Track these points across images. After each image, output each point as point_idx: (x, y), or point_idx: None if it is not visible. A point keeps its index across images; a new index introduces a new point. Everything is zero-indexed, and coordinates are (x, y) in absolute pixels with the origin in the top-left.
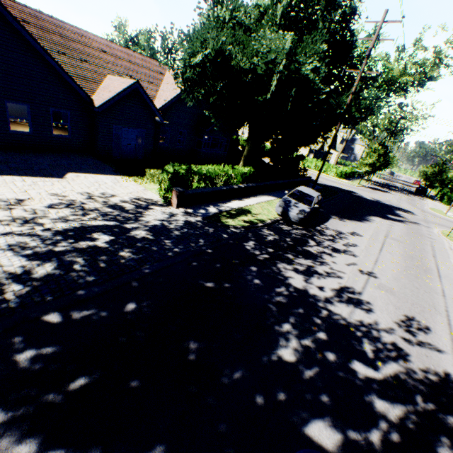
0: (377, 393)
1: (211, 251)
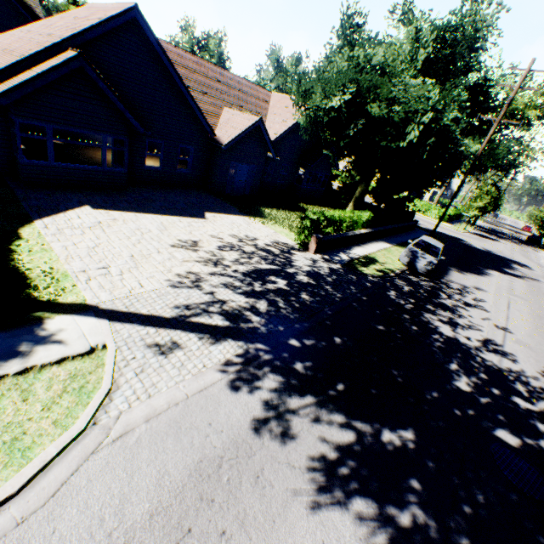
0: (537, 419)
1: (365, 298)
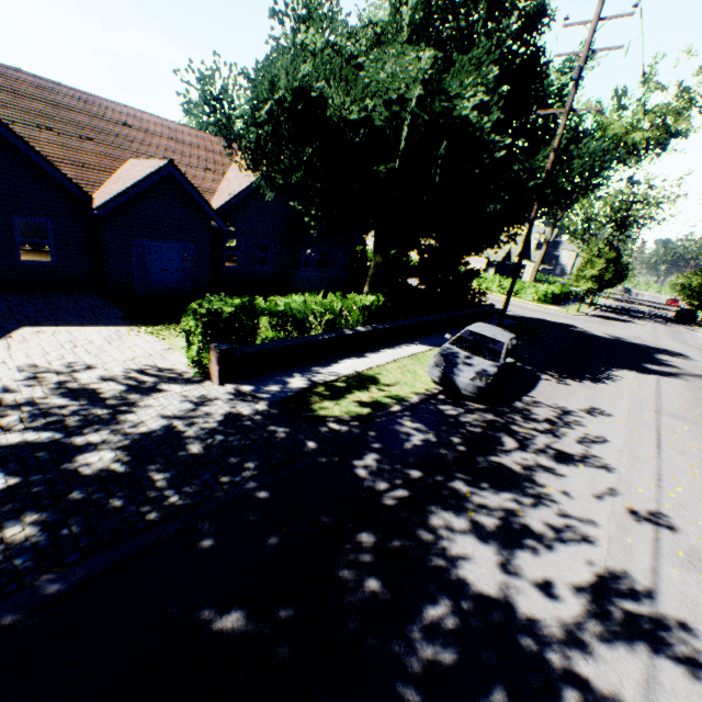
0: None
1: (265, 494)
